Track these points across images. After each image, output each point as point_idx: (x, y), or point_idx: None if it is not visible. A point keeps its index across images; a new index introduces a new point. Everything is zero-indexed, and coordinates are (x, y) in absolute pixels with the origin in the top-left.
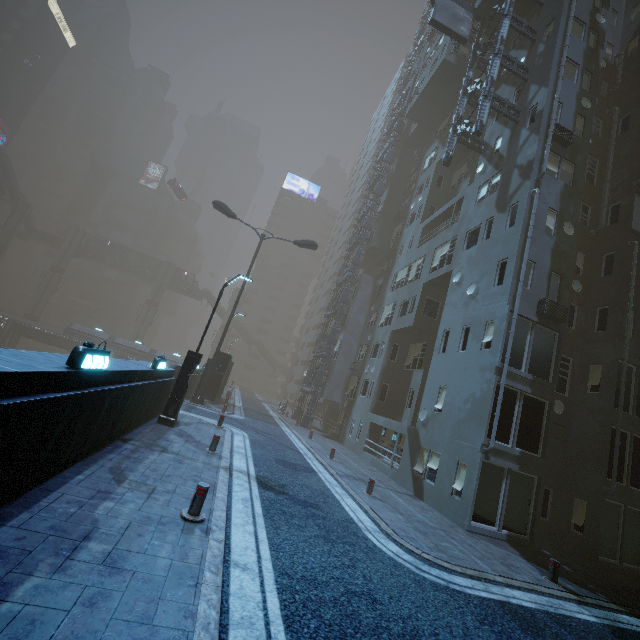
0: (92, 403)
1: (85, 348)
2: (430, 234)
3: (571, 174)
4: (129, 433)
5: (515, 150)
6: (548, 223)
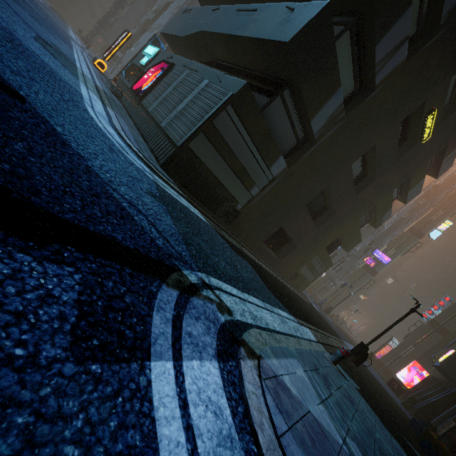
0: None
1: None
2: None
3: None
4: None
5: None
6: None
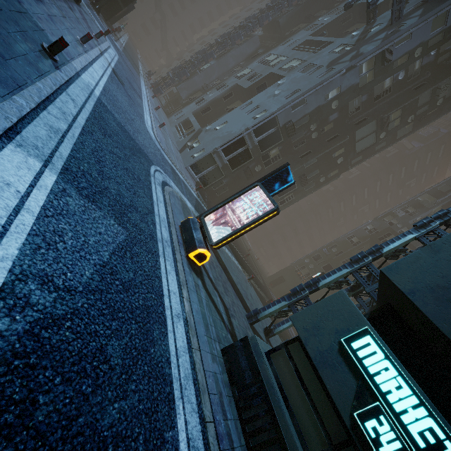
0: None
1: None
2: (306, 49)
3: (367, 82)
4: None
5: (370, 40)
6: (332, 93)
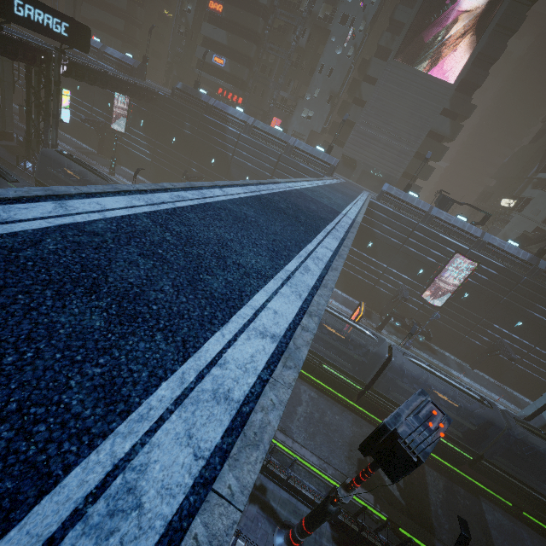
0: None
1: None
2: None
3: None
4: None
5: None
6: None
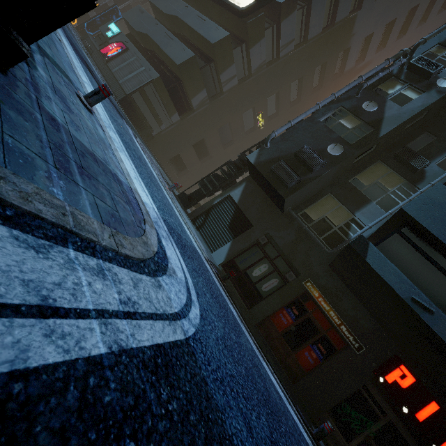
0: None
1: None
2: None
3: None
4: None
5: None
6: None
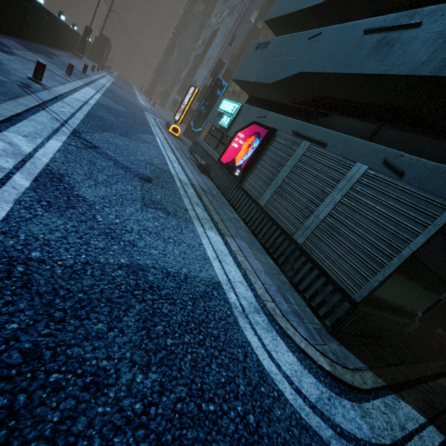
0: (62, 31)
1: (61, 13)
2: None
3: None
4: (67, 52)
5: None
6: (252, 18)
